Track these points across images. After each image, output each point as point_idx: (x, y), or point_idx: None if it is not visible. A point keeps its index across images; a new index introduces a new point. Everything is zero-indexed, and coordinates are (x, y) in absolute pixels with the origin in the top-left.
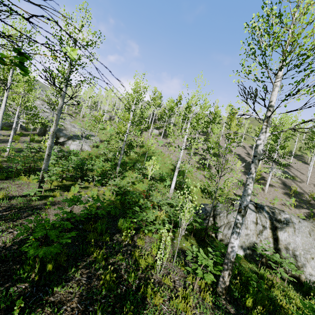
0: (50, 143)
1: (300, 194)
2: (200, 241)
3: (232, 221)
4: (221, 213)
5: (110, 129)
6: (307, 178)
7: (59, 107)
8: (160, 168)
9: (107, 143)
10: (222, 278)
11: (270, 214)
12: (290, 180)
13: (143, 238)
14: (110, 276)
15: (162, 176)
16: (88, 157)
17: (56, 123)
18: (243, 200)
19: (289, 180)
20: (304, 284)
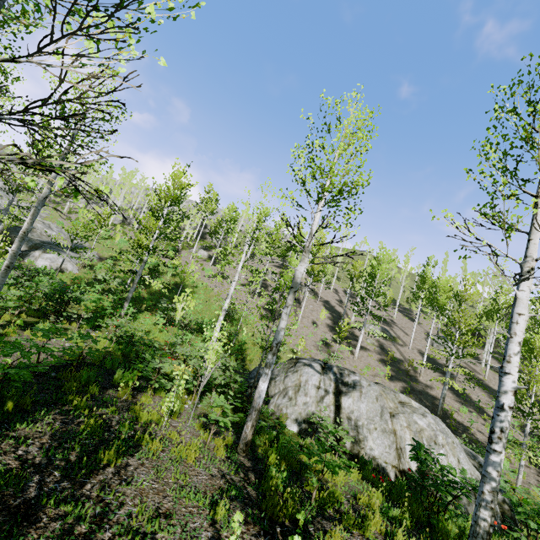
0: (16, 249)
1: (400, 361)
2: (239, 411)
3: (290, 387)
4: (278, 377)
5: (121, 239)
6: (410, 340)
7: (42, 196)
8: (201, 312)
9: (112, 263)
10: (244, 431)
11: (337, 375)
12: (390, 342)
13: (152, 397)
14: (94, 425)
15: (201, 323)
16: (72, 283)
17: (32, 220)
18: (276, 336)
19: (388, 342)
20: (359, 458)
